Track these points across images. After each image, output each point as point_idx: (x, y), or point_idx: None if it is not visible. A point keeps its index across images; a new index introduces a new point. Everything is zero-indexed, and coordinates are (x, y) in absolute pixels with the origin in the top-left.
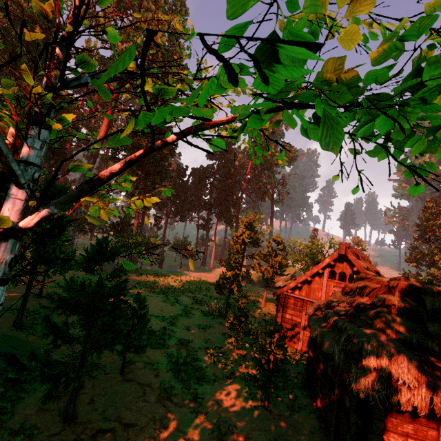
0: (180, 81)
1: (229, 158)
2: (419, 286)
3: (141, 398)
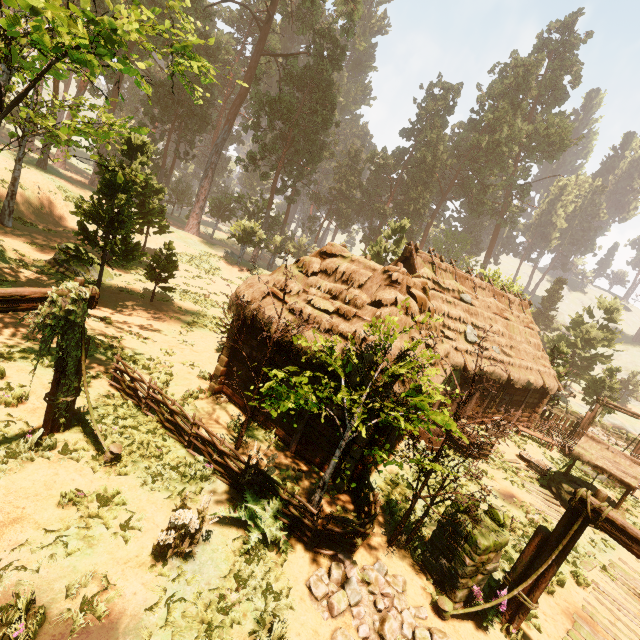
0: (356, 1)
1: (428, 136)
2: (337, 251)
3: (150, 313)
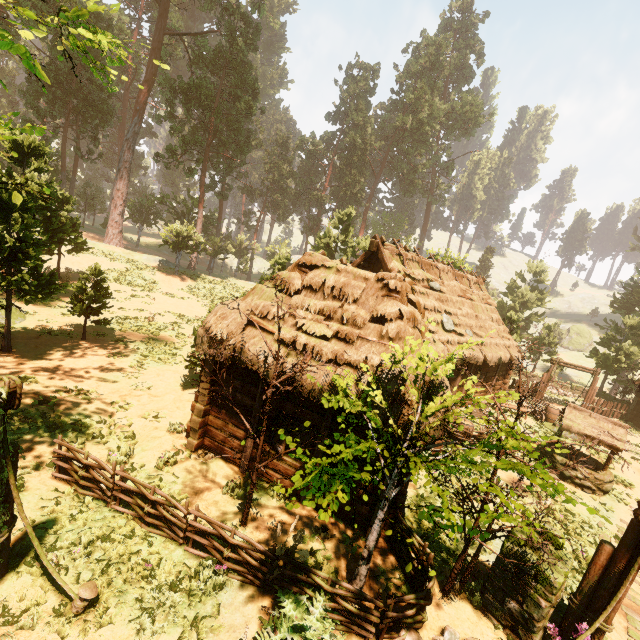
0: None
1: (355, 119)
2: (318, 262)
3: (85, 356)
